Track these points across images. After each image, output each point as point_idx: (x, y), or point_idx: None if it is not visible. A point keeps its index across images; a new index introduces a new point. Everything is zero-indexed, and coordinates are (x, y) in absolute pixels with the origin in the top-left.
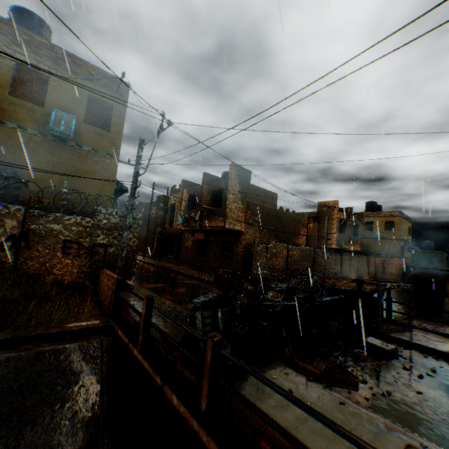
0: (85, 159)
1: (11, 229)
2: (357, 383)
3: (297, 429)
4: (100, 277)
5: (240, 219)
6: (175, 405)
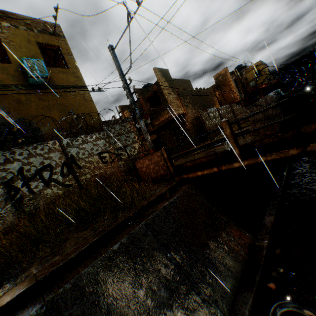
0: (66, 96)
1: (58, 160)
2: None
3: None
4: (137, 167)
5: (179, 106)
6: None
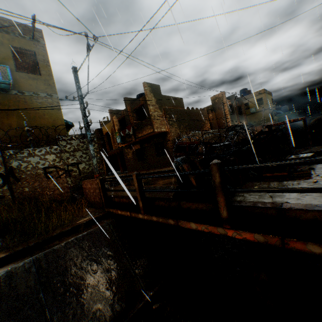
0: (31, 103)
1: None
2: (310, 174)
3: (304, 200)
4: (83, 187)
5: (163, 123)
6: (195, 229)
